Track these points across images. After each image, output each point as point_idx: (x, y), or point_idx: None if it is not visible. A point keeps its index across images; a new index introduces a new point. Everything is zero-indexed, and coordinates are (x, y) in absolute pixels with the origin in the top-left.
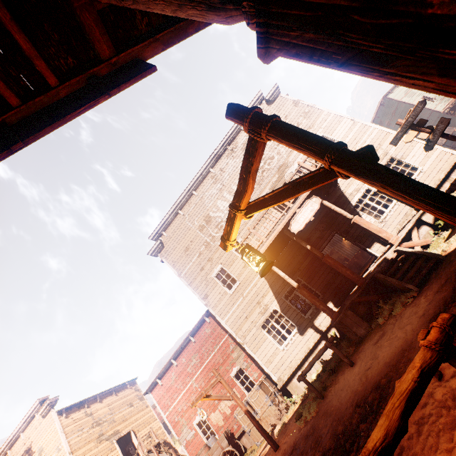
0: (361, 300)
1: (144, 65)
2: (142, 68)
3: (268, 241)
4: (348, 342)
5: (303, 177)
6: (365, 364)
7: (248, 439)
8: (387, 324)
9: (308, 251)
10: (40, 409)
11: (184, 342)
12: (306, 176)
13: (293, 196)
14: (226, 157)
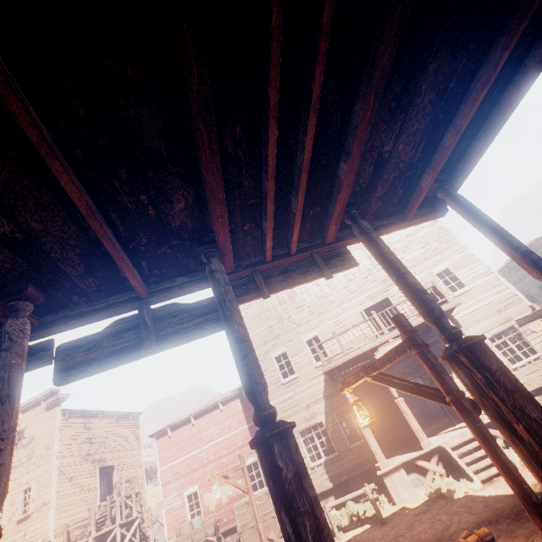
0: (418, 462)
1: (351, 258)
2: (349, 261)
3: (349, 356)
4: (385, 497)
5: (427, 389)
6: (398, 530)
7: (232, 539)
8: (435, 502)
9: None
10: (49, 399)
11: (212, 405)
12: (429, 390)
13: (414, 394)
14: None
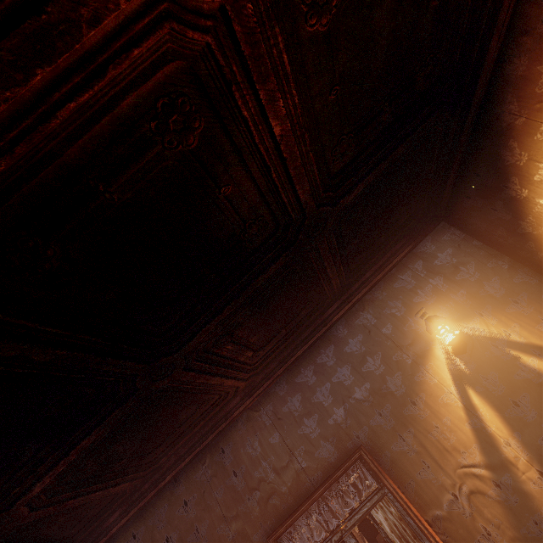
0: None
1: None
2: None
3: None
4: None
5: None
6: None
7: None
8: None
9: None
10: None
11: None
12: None
13: None
14: None
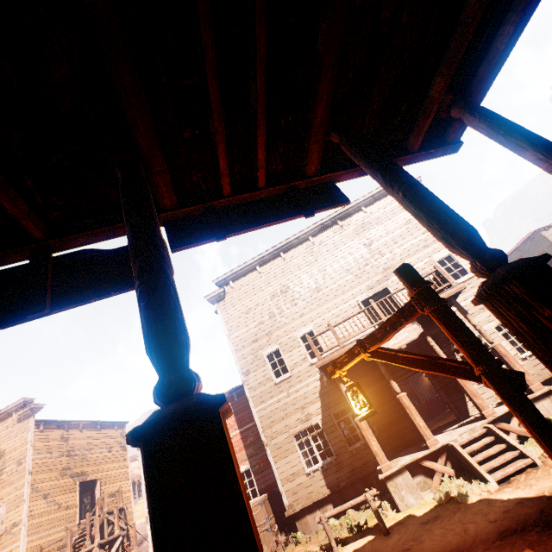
0: (424, 463)
1: (340, 195)
2: (337, 197)
3: (345, 349)
4: (388, 502)
5: (446, 361)
6: (405, 542)
7: None
8: (445, 507)
9: (381, 376)
10: (21, 409)
11: None
12: (449, 362)
13: (428, 370)
14: (332, 232)
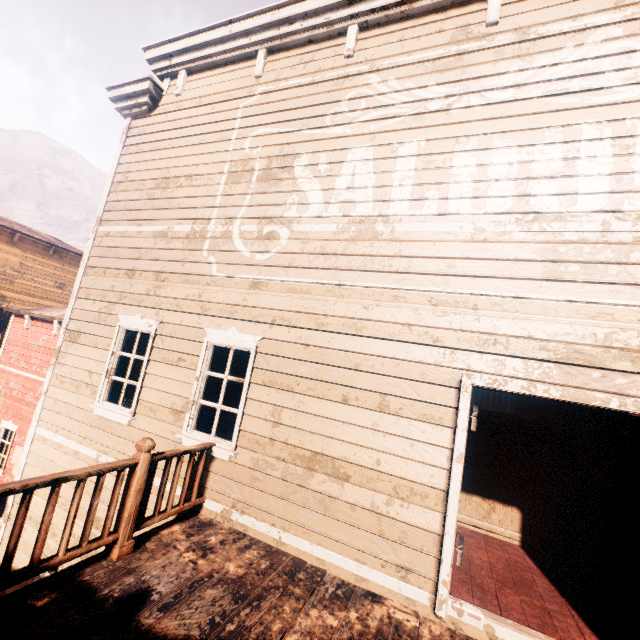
0: None
1: None
2: None
3: None
4: None
5: None
6: None
7: None
8: None
9: None
10: None
11: None
12: None
13: None
14: None
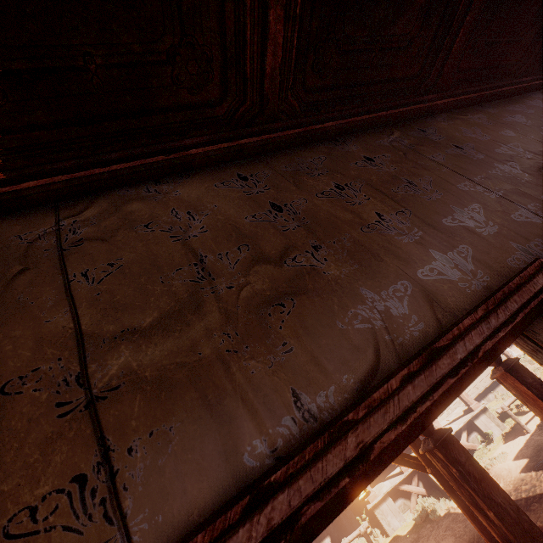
0: (402, 487)
1: None
2: None
3: None
4: (377, 527)
5: (410, 459)
6: None
7: None
8: (423, 527)
9: None
10: None
11: None
12: (412, 460)
13: (400, 464)
14: None
